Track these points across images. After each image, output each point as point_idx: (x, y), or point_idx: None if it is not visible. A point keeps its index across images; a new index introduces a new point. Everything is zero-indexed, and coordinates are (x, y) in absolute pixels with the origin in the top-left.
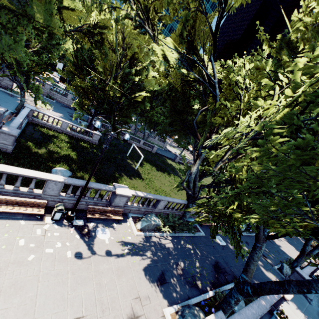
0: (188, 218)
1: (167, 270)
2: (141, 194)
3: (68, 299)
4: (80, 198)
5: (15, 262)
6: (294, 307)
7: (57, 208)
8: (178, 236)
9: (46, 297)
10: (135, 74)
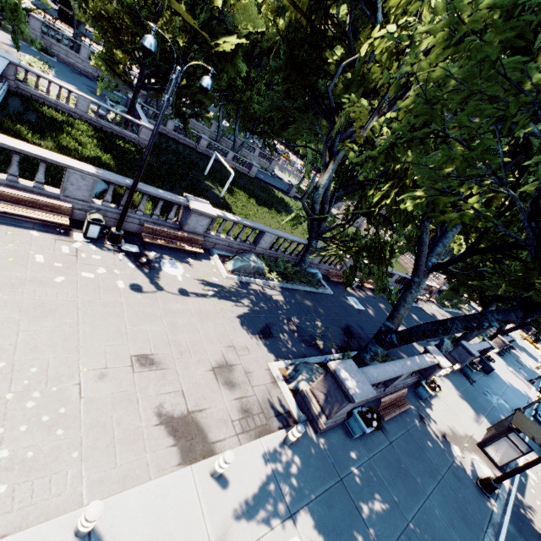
0: (308, 268)
1: (274, 324)
2: (233, 218)
3: (127, 334)
4: (130, 202)
5: (34, 281)
6: (449, 385)
7: (90, 217)
8: (291, 288)
9: (93, 327)
10: None
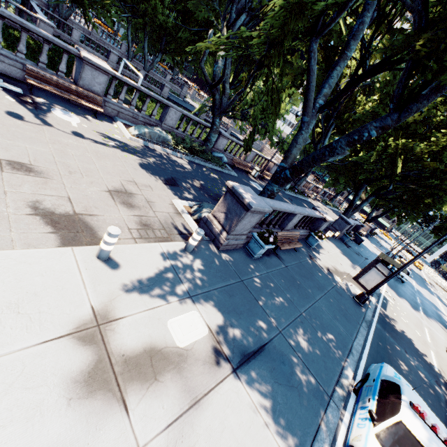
0: (214, 152)
1: (180, 179)
2: (134, 83)
3: None
4: None
5: None
6: (332, 244)
7: None
8: (198, 163)
9: None
10: None
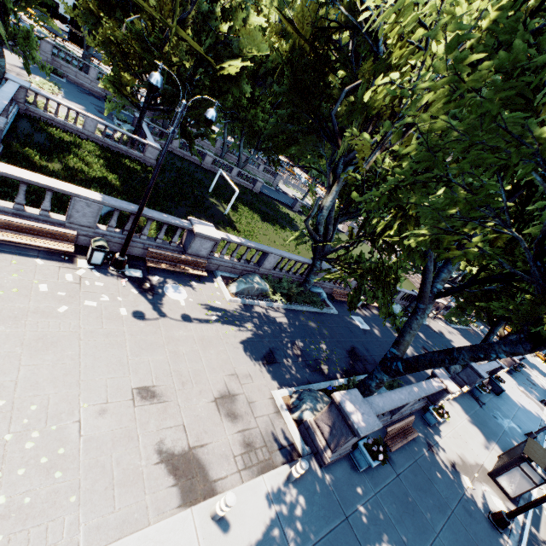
0: (312, 287)
1: (277, 348)
2: (237, 240)
3: (129, 365)
4: (134, 229)
5: (37, 312)
6: (458, 408)
7: (95, 244)
8: (295, 309)
9: (95, 359)
10: (221, 18)
